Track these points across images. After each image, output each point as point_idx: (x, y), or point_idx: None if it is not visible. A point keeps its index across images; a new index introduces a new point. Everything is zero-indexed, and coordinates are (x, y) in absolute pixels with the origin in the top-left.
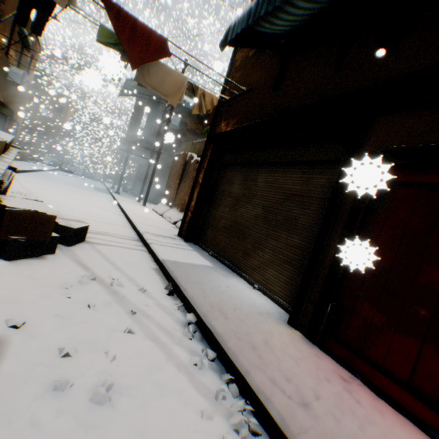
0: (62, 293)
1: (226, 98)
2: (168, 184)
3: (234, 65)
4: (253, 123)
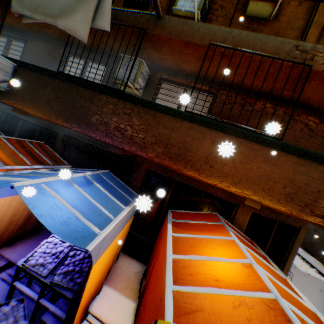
0: None
1: None
2: None
3: None
4: None
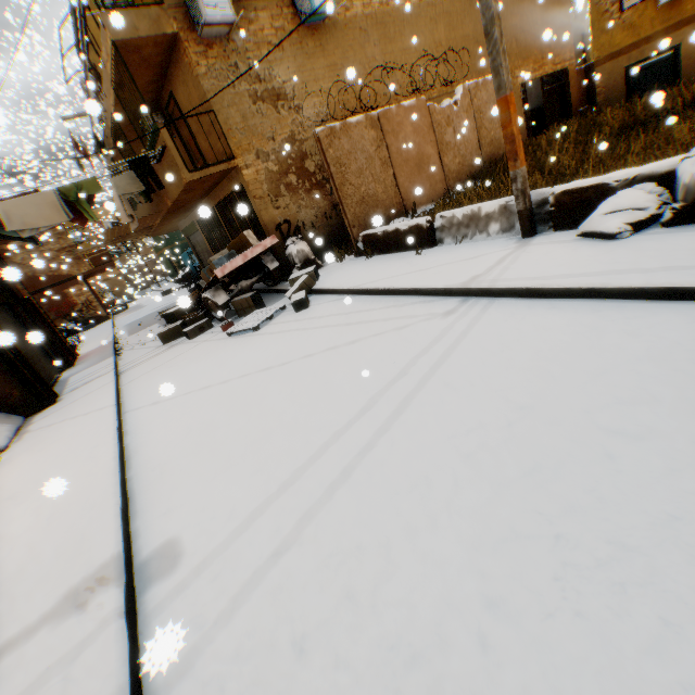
0: None
1: None
2: None
3: None
4: None
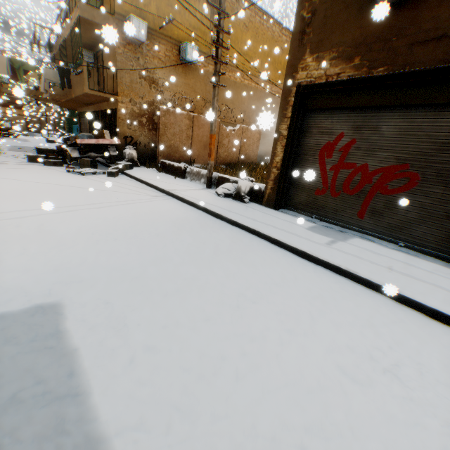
0: None
1: None
2: None
3: None
4: None
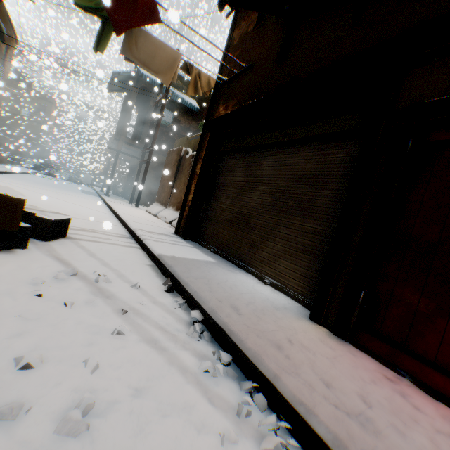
0: (31, 291)
1: (224, 79)
2: (162, 182)
3: (232, 44)
4: (256, 101)
